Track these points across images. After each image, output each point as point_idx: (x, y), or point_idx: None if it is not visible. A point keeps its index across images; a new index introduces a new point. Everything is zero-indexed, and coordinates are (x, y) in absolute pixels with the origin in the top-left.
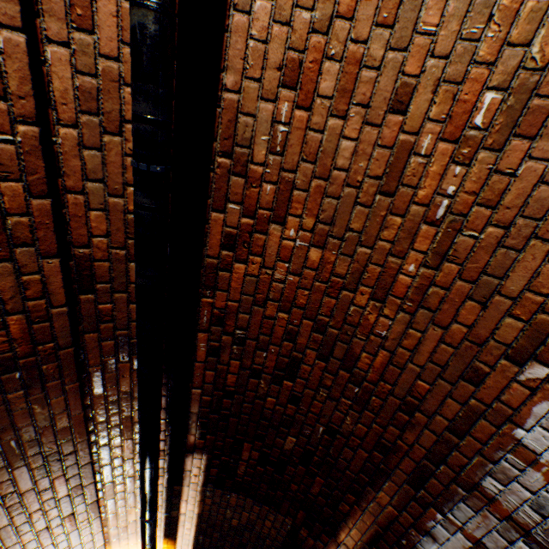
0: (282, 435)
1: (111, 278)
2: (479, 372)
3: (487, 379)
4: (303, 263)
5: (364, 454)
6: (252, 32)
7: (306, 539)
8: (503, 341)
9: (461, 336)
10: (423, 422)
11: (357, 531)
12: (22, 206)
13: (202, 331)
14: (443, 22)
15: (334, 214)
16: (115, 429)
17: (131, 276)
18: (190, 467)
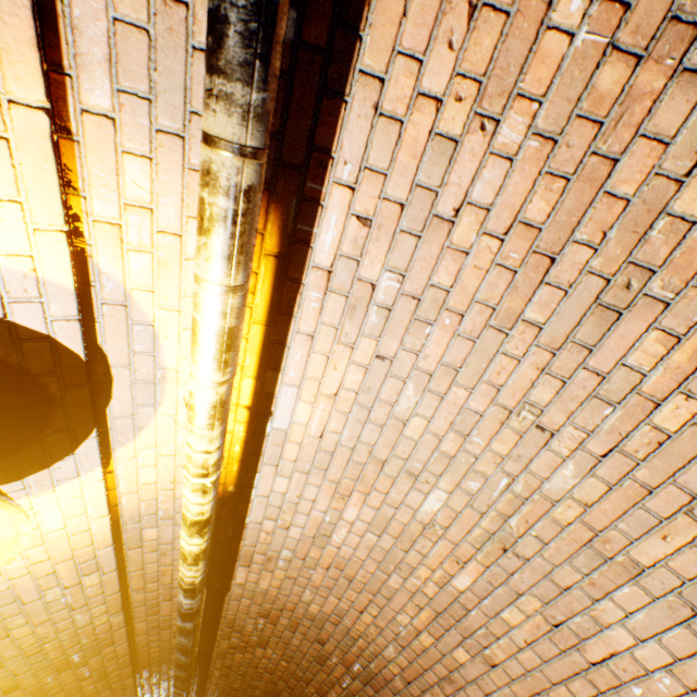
0: None
1: (160, 659)
2: None
3: None
4: (278, 662)
5: None
6: (242, 603)
7: None
8: None
9: None
10: None
11: None
12: (118, 673)
13: (217, 668)
14: (336, 631)
15: (293, 655)
16: None
17: (173, 657)
18: None
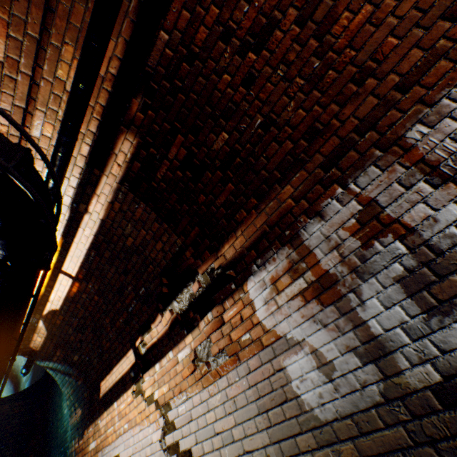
0: (217, 131)
1: None
2: None
3: None
4: None
5: (290, 146)
6: None
7: (188, 260)
8: None
9: None
10: (371, 89)
11: (242, 239)
12: None
13: None
14: None
15: None
16: (73, 33)
17: None
18: (117, 149)
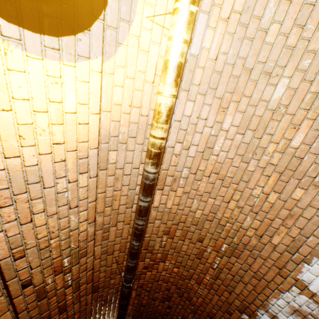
0: (165, 317)
1: (104, 285)
2: (230, 311)
3: (233, 314)
4: (171, 271)
5: None
6: (154, 225)
7: None
8: (236, 305)
9: (224, 299)
10: None
11: None
12: (85, 287)
13: (134, 290)
14: (211, 227)
15: (181, 260)
16: None
17: (110, 282)
18: None
